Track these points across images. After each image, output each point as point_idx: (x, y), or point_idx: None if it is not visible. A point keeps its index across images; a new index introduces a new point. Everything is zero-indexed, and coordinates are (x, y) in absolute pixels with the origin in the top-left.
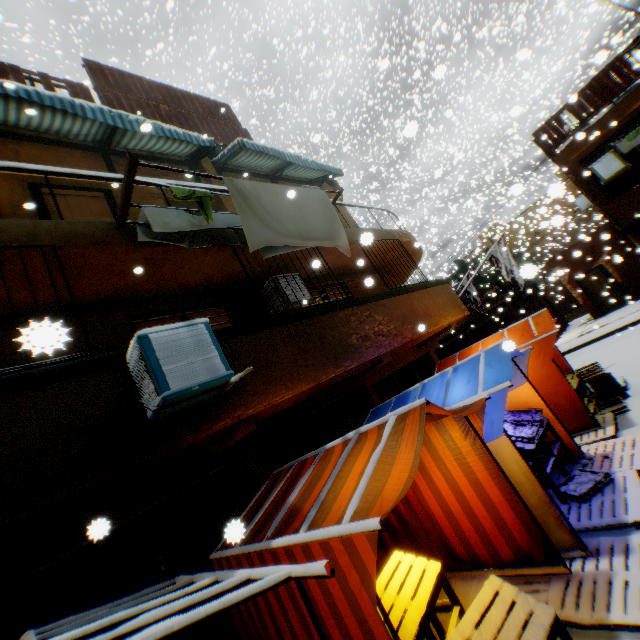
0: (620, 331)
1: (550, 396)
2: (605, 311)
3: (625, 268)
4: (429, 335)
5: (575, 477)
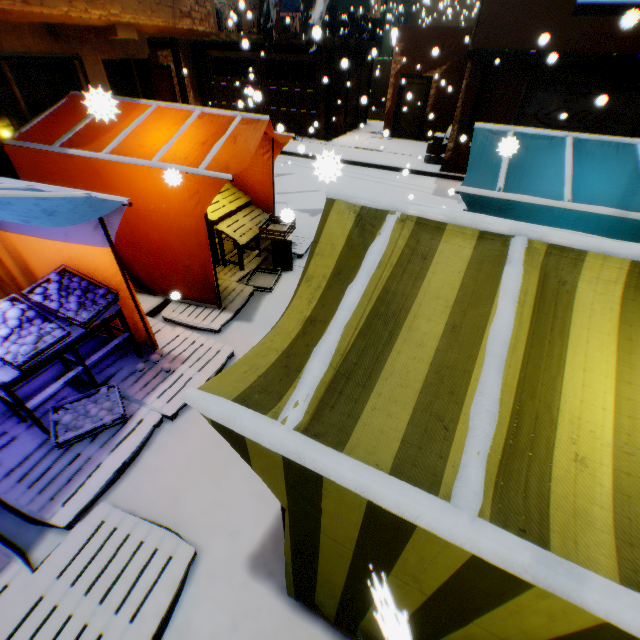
0: (380, 170)
1: (186, 256)
2: (396, 135)
3: (443, 102)
4: (23, 20)
5: (99, 397)
